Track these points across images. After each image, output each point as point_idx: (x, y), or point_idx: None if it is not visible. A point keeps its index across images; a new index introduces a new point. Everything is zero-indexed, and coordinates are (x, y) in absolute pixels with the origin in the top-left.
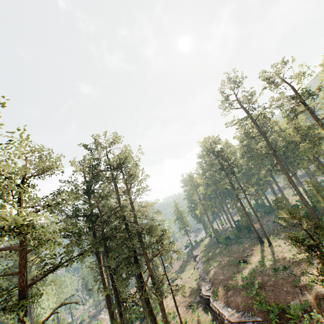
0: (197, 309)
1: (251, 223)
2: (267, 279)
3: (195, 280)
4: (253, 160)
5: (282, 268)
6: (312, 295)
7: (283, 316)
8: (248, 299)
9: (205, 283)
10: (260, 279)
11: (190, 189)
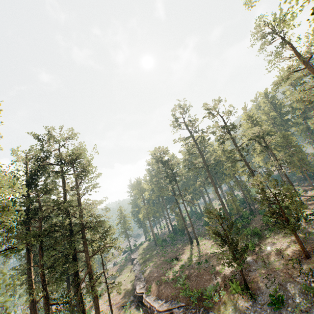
0: (130, 308)
1: (185, 225)
2: (192, 271)
3: (130, 282)
4: (192, 171)
5: (204, 261)
6: (222, 279)
7: (201, 298)
8: (176, 290)
9: (140, 282)
10: (187, 272)
11: (136, 193)
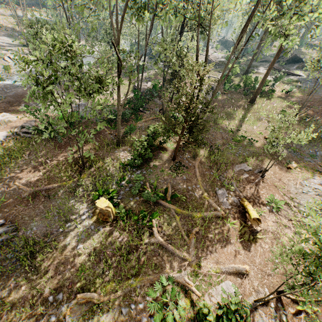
0: None
1: None
2: None
3: None
4: None
5: None
6: None
7: None
8: None
9: None
10: None
11: None
